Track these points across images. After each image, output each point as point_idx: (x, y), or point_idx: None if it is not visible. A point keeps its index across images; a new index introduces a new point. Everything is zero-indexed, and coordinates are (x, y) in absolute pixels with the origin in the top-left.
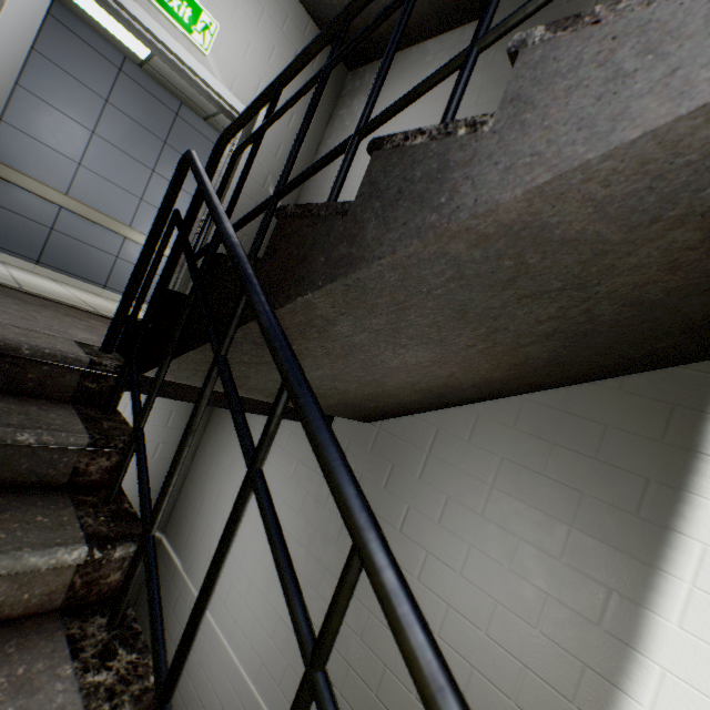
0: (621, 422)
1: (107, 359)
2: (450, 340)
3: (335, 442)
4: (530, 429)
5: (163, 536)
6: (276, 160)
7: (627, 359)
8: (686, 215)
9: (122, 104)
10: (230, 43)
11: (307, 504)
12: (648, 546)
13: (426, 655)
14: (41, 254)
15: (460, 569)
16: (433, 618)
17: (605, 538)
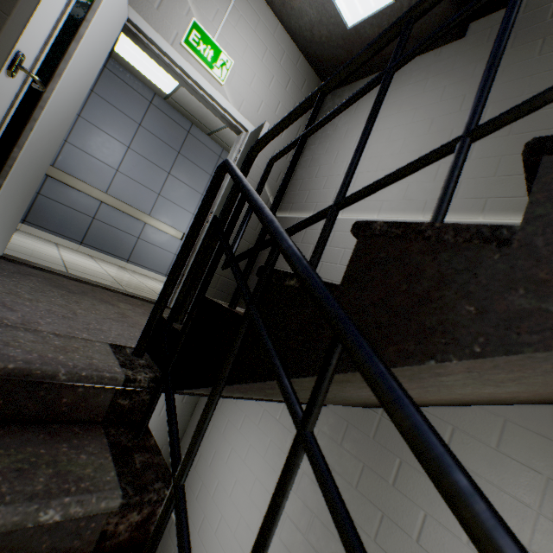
0: None
1: (140, 371)
2: None
3: None
4: None
5: None
6: None
7: None
8: None
9: (150, 127)
10: (240, 75)
11: (304, 484)
12: None
13: None
14: (84, 237)
15: None
16: None
17: None
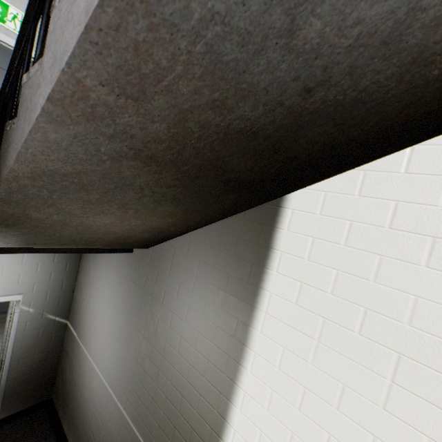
0: (244, 235)
1: None
2: (108, 211)
3: None
4: (210, 244)
5: (68, 321)
6: None
7: (229, 205)
8: (114, 158)
9: (0, 63)
10: None
11: (125, 295)
12: (252, 297)
13: None
14: None
15: (185, 319)
16: (175, 344)
17: (237, 295)
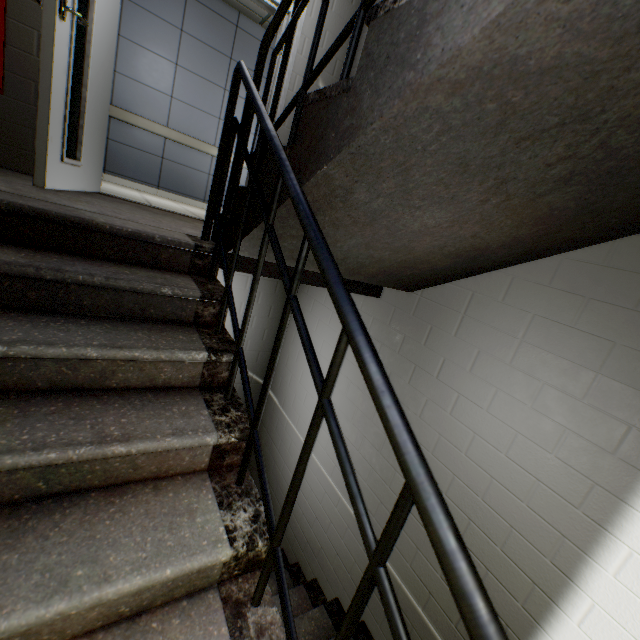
0: None
1: (205, 244)
2: (461, 197)
3: (335, 267)
4: (566, 287)
5: None
6: (323, 50)
7: None
8: None
9: (193, 30)
10: None
11: None
12: None
13: (376, 377)
14: (159, 180)
15: (487, 407)
16: (461, 442)
17: (632, 383)
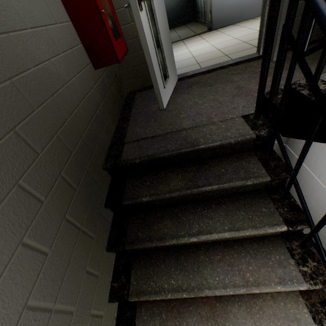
0: None
1: None
2: None
3: None
4: None
5: None
6: None
7: None
8: None
9: None
10: None
11: None
12: None
13: None
14: None
15: None
16: None
17: None
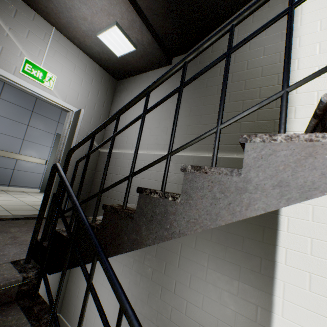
0: (248, 235)
1: (30, 271)
2: None
3: None
4: (217, 241)
5: (60, 313)
6: (91, 124)
7: None
8: None
9: (7, 98)
10: (62, 82)
11: (131, 286)
12: (266, 285)
13: None
14: None
15: (201, 307)
16: None
17: (251, 284)
